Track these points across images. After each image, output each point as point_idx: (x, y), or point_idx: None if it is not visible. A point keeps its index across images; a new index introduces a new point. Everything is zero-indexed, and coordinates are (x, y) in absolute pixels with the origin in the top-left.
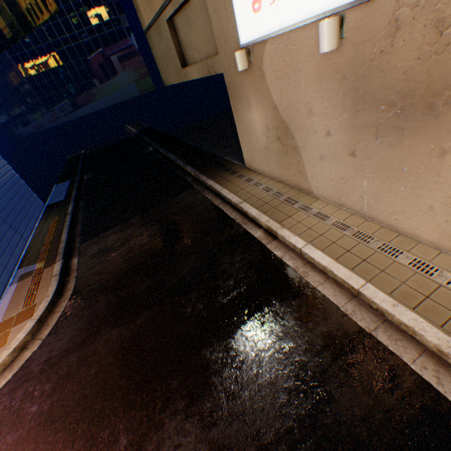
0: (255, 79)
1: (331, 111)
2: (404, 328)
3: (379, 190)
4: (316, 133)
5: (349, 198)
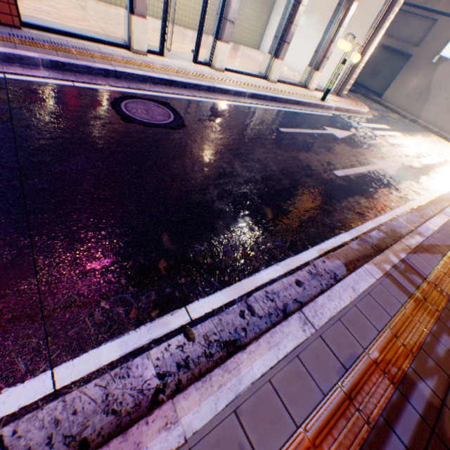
0: (429, 68)
1: None
2: None
3: (449, 121)
4: (441, 98)
5: (435, 122)
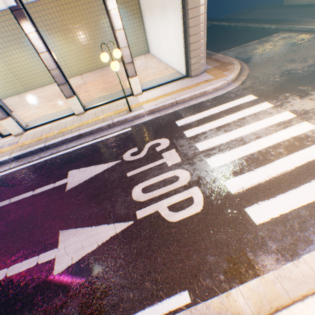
0: None
1: None
2: None
3: None
4: None
5: None
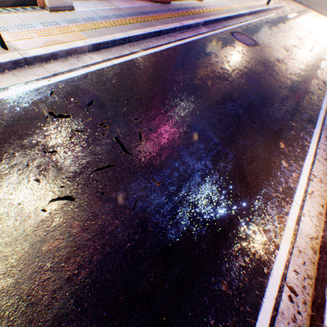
0: None
1: None
2: (326, 16)
3: None
4: None
5: (313, 1)
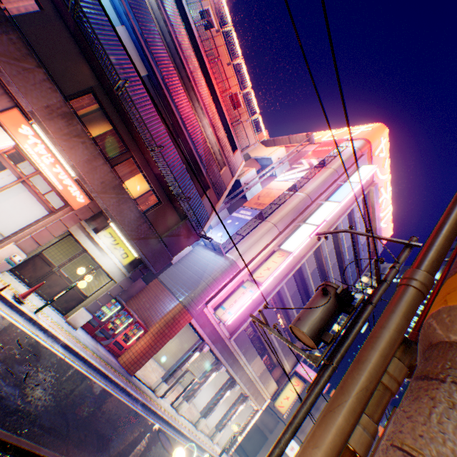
0: None
1: None
2: None
3: None
4: None
5: None
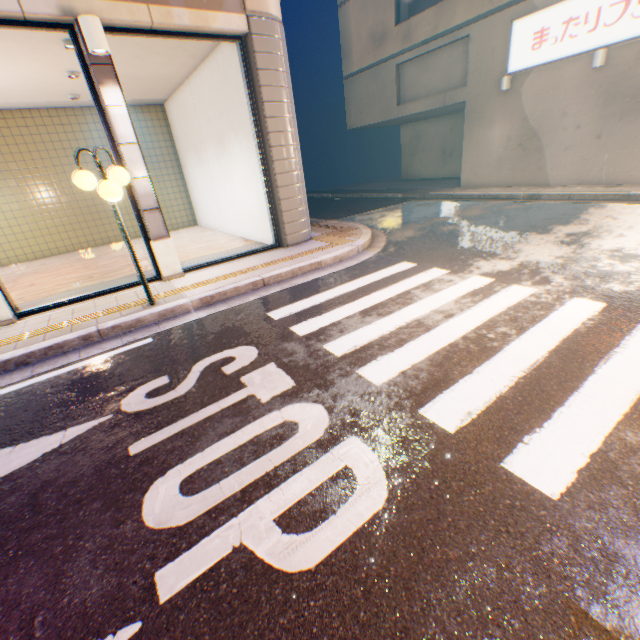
0: (507, 101)
1: (583, 111)
2: None
3: (617, 158)
4: (565, 130)
5: (588, 175)
